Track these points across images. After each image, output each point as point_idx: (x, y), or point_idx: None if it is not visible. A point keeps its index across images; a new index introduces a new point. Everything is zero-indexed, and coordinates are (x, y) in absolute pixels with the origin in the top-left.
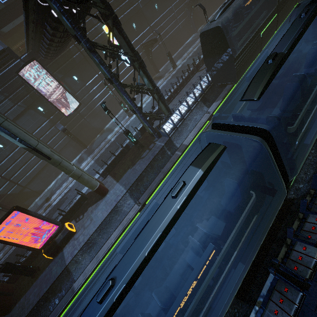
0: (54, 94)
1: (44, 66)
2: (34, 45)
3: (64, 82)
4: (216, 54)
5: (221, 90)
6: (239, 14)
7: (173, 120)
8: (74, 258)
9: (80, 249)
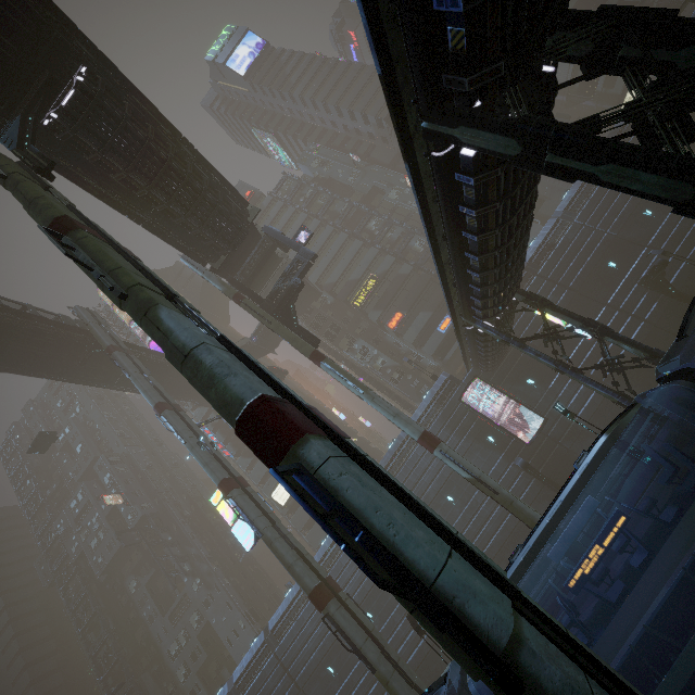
0: (505, 414)
1: (487, 381)
2: (473, 363)
3: (515, 393)
4: None
5: None
6: None
7: None
8: None
9: None
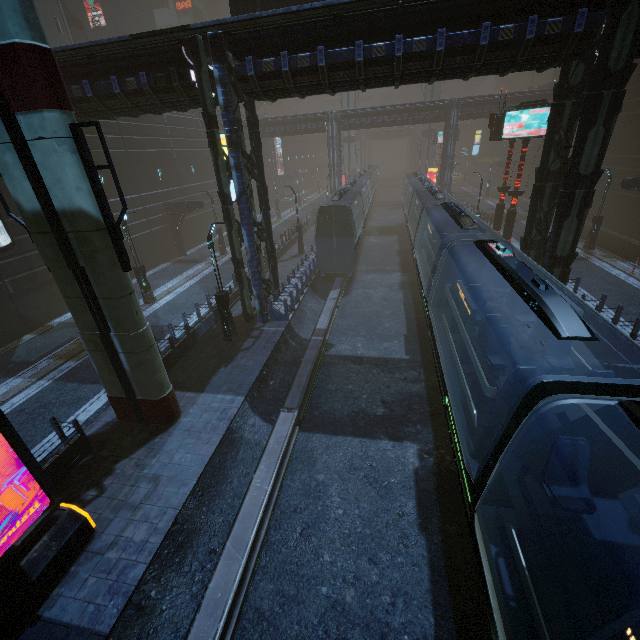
0: None
1: None
2: None
3: None
4: (335, 234)
5: (327, 284)
6: (350, 208)
7: (287, 299)
8: (134, 596)
9: (153, 557)
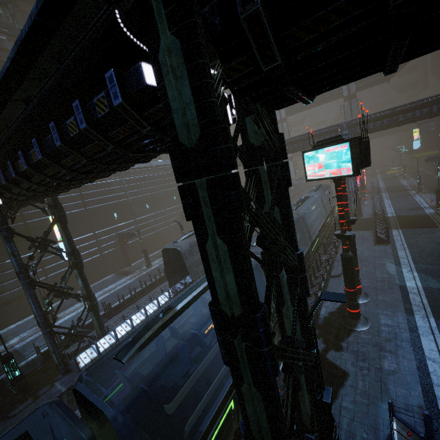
0: None
1: None
2: None
3: None
4: (177, 271)
5: None
6: None
7: (102, 345)
8: None
9: None
